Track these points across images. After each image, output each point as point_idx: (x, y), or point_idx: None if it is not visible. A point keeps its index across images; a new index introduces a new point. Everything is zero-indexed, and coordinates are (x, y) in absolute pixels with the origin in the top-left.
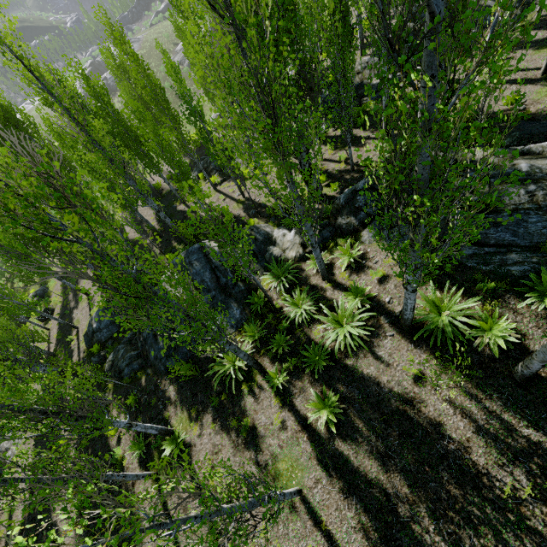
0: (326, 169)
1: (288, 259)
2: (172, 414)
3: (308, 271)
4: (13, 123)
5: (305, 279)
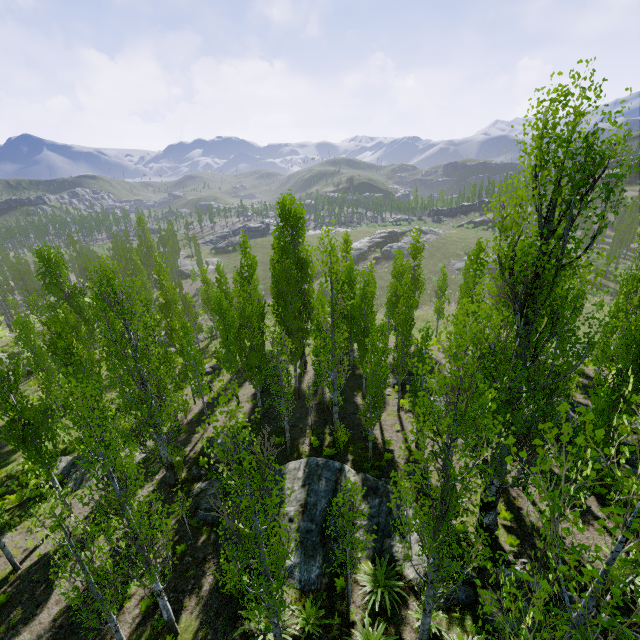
0: (519, 506)
1: (402, 572)
2: (189, 608)
3: (411, 614)
4: (303, 272)
5: (400, 620)
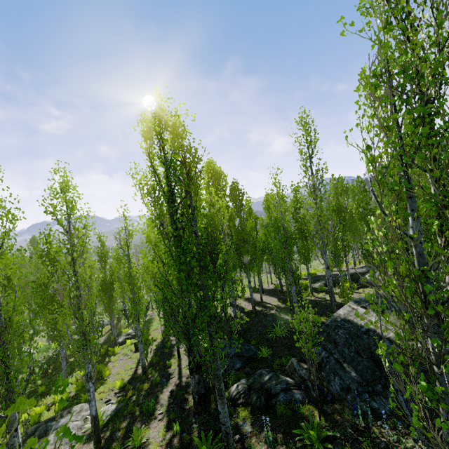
0: None
1: None
2: None
3: None
4: (228, 212)
5: None
